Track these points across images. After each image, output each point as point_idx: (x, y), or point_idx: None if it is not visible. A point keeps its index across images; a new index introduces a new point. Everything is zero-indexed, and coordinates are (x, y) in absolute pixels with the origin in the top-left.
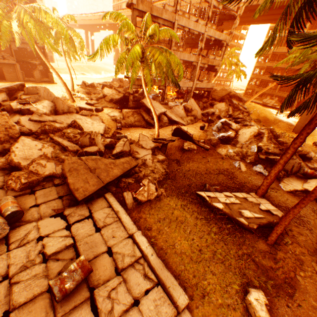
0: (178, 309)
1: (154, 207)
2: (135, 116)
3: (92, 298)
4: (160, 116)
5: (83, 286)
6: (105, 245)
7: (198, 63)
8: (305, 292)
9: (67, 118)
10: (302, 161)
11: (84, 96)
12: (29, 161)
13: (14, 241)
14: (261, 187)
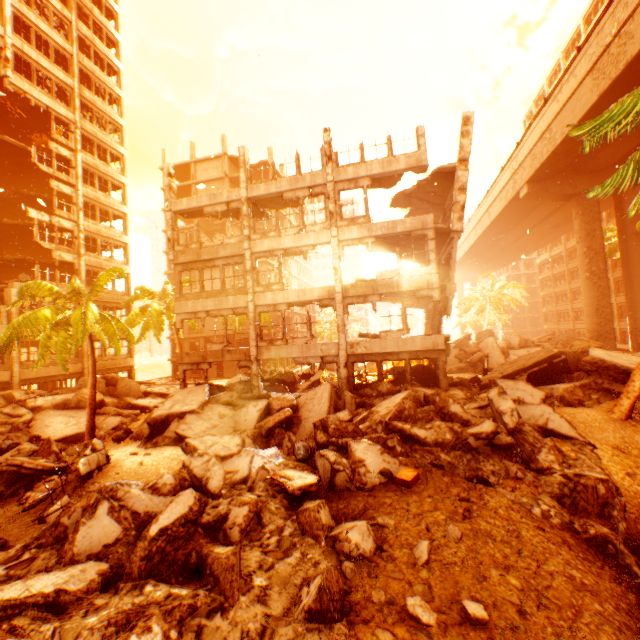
0: None
1: None
2: None
3: None
4: (173, 420)
5: None
6: None
7: (337, 297)
8: None
9: (59, 414)
10: None
11: None
12: None
13: None
14: None
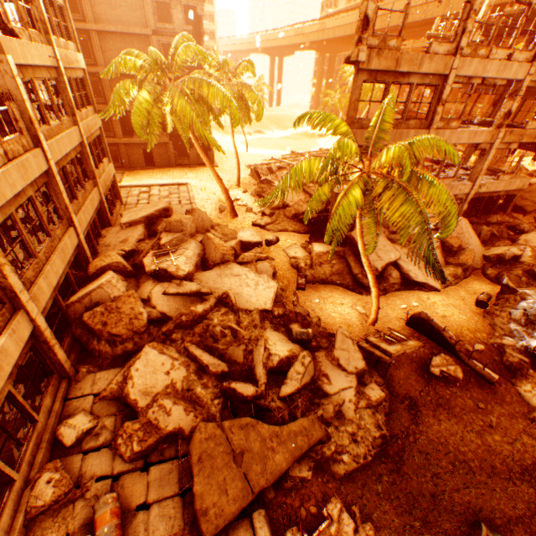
0: None
1: None
2: (334, 263)
3: None
4: (385, 268)
5: None
6: None
7: (494, 143)
8: None
9: (218, 276)
10: None
11: (252, 201)
12: (149, 397)
13: None
14: None
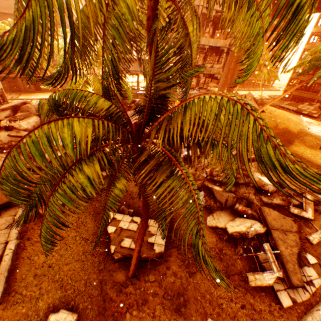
0: None
1: None
2: None
3: None
4: None
5: None
6: None
7: None
8: None
9: None
10: (258, 194)
11: None
12: None
13: None
14: None
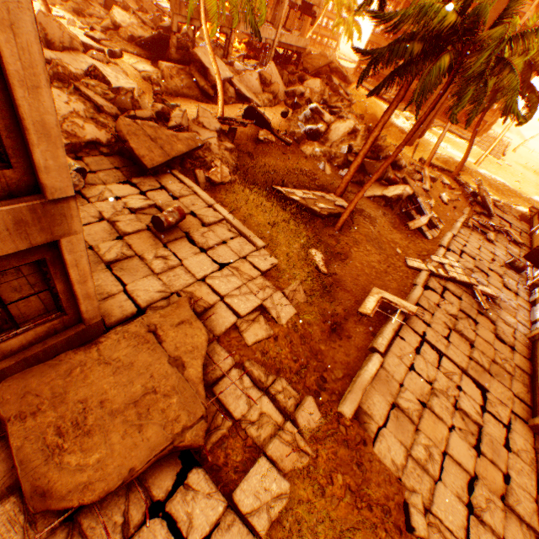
0: (257, 249)
1: (229, 191)
2: (184, 78)
3: (188, 238)
4: (224, 84)
5: (178, 230)
6: (187, 210)
7: None
8: (354, 260)
9: (74, 60)
10: (392, 171)
11: (71, 17)
12: (59, 117)
13: (91, 197)
14: (340, 186)
